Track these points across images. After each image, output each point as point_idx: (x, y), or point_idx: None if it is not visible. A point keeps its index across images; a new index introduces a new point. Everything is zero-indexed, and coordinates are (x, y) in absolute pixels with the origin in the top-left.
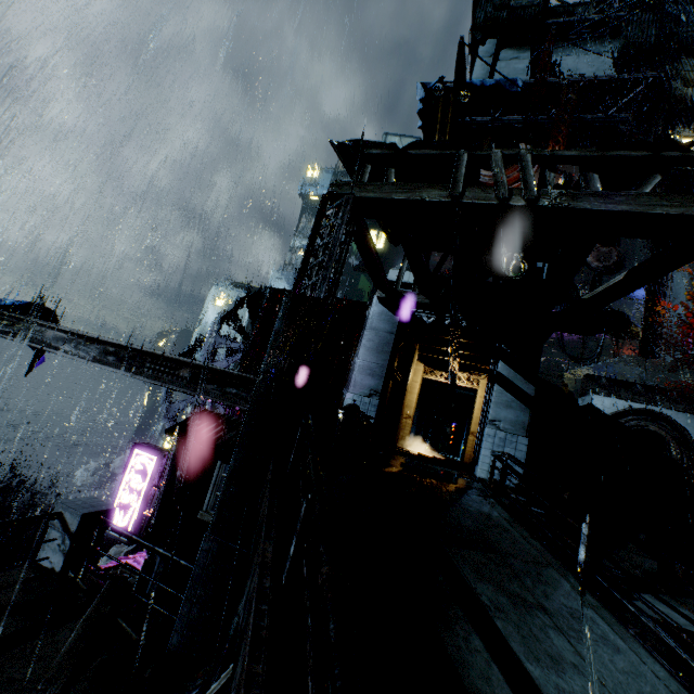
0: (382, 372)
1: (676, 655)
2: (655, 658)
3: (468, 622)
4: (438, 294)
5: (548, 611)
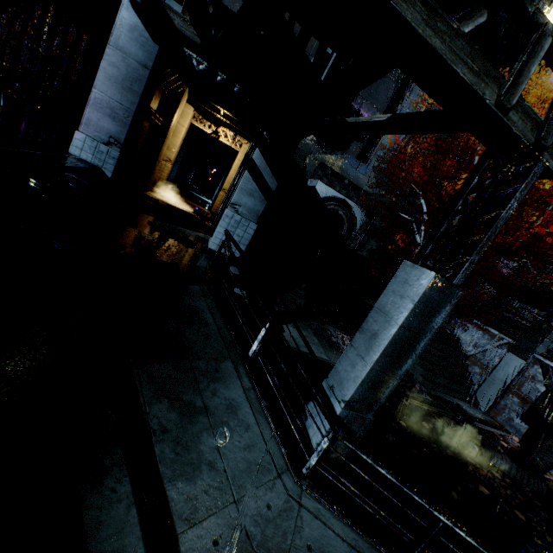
0: (127, 118)
1: (282, 415)
2: (269, 423)
3: (125, 465)
4: (217, 33)
5: (209, 411)
